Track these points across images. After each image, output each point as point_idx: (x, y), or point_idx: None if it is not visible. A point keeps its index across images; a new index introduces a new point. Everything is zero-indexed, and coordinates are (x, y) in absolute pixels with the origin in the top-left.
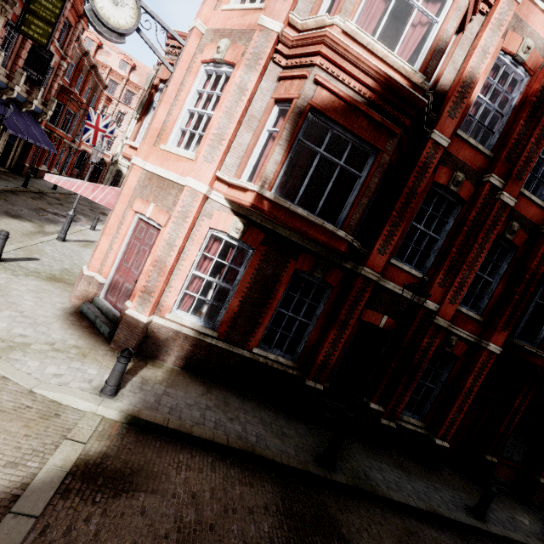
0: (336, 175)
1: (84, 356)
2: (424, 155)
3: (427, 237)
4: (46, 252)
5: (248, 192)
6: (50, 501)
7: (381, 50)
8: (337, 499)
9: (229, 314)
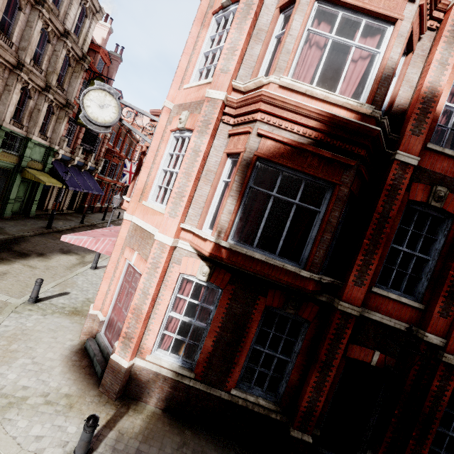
0: (292, 214)
1: (71, 407)
2: (391, 177)
3: (414, 258)
4: (77, 284)
5: (207, 241)
6: None
7: (320, 93)
8: None
9: (204, 354)
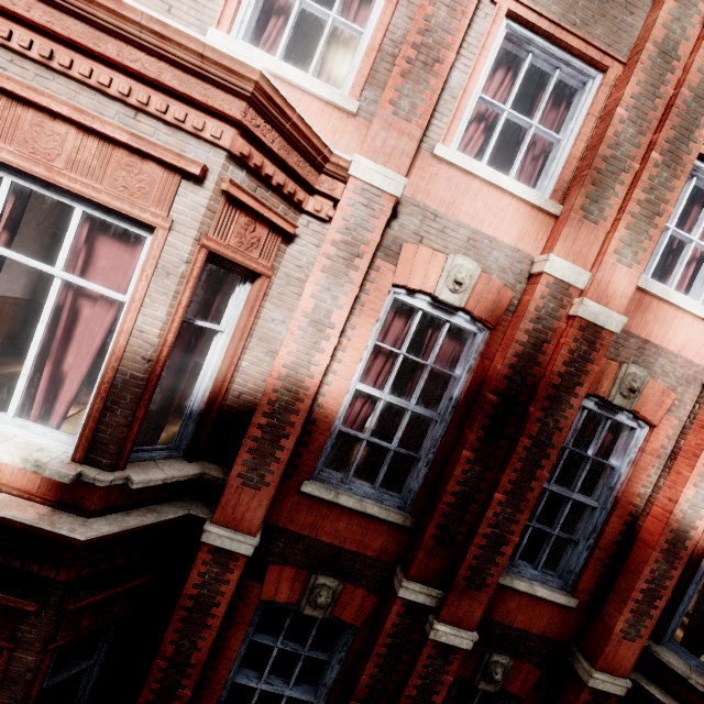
0: None
1: None
2: (194, 579)
3: (283, 700)
4: None
5: None
6: None
7: None
8: None
9: None
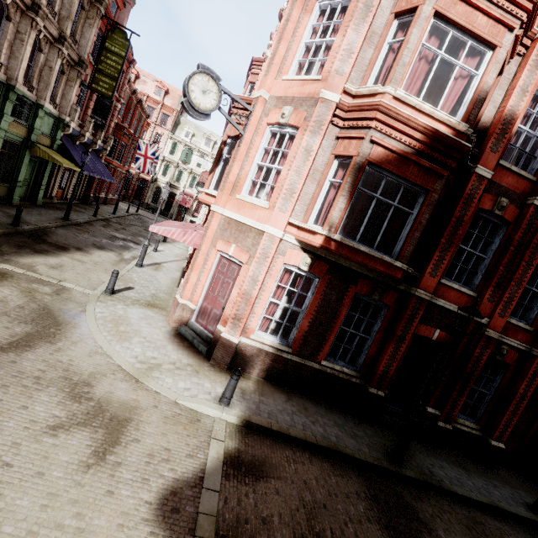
0: (390, 214)
1: (197, 372)
2: (469, 187)
3: (474, 257)
4: (135, 280)
5: (317, 235)
6: (221, 481)
7: (428, 109)
8: (409, 490)
9: (300, 333)
